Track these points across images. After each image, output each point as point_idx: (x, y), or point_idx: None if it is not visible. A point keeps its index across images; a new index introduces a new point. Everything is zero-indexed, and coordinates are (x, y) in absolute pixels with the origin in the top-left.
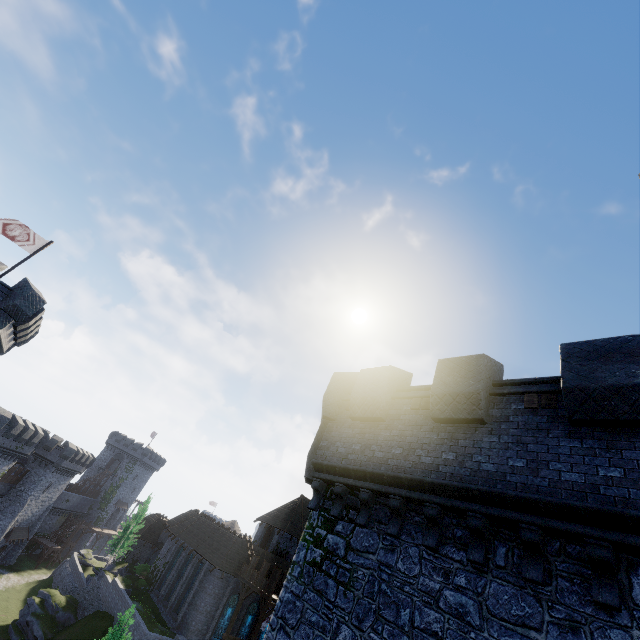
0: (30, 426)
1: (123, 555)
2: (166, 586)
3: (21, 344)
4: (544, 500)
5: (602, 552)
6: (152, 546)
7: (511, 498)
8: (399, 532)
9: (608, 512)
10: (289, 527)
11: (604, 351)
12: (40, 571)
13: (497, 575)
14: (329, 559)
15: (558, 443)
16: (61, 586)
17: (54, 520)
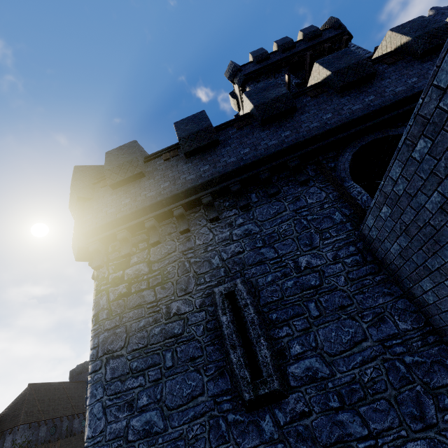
0: None
1: None
2: None
3: None
4: (266, 155)
5: (297, 162)
6: None
7: (251, 164)
8: (189, 227)
9: (293, 145)
10: (24, 418)
11: (265, 88)
12: None
13: (257, 206)
14: (136, 282)
15: (260, 135)
16: None
17: None
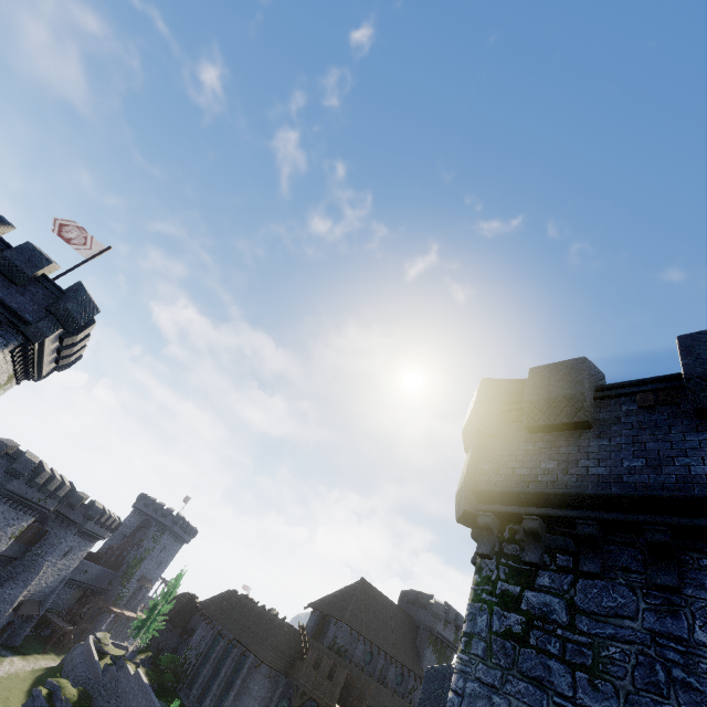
0: (57, 475)
1: (147, 641)
2: (199, 684)
3: (61, 369)
4: None
5: None
6: (181, 633)
7: None
8: (679, 583)
9: None
10: (348, 617)
11: None
12: (48, 656)
13: None
14: (539, 628)
15: None
16: (72, 676)
17: (69, 594)
